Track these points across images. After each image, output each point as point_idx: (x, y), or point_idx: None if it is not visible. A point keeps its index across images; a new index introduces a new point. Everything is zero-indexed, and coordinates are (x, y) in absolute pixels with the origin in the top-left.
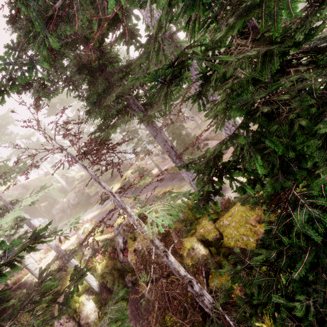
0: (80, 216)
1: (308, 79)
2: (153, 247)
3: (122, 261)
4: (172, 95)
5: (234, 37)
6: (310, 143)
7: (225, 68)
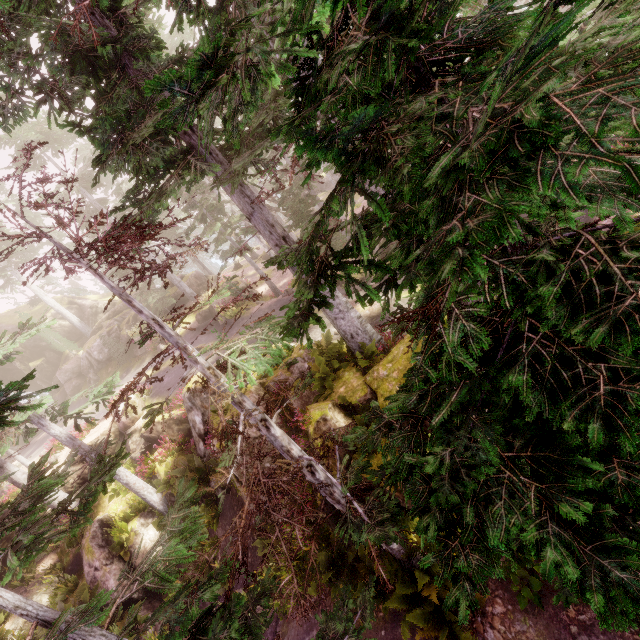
0: (116, 380)
1: (453, 99)
2: (242, 413)
3: (204, 455)
4: (238, 123)
5: (346, 9)
6: (423, 205)
7: (328, 73)
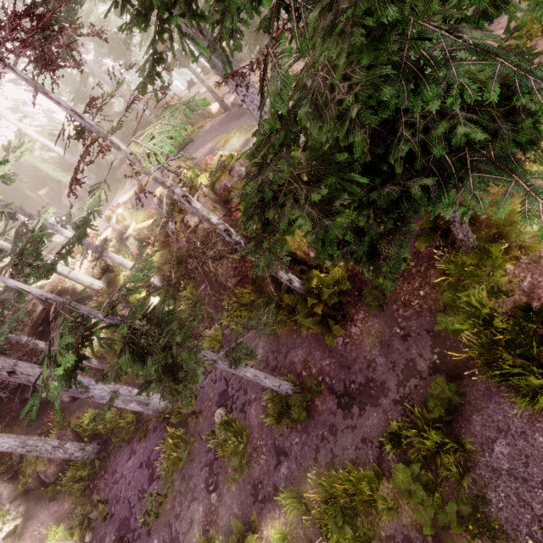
0: (102, 196)
1: None
2: (165, 190)
3: (180, 248)
4: None
5: None
6: None
7: None
